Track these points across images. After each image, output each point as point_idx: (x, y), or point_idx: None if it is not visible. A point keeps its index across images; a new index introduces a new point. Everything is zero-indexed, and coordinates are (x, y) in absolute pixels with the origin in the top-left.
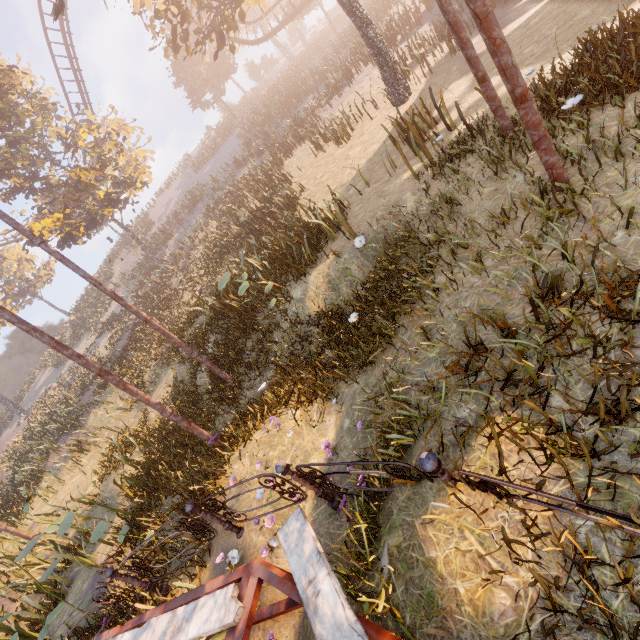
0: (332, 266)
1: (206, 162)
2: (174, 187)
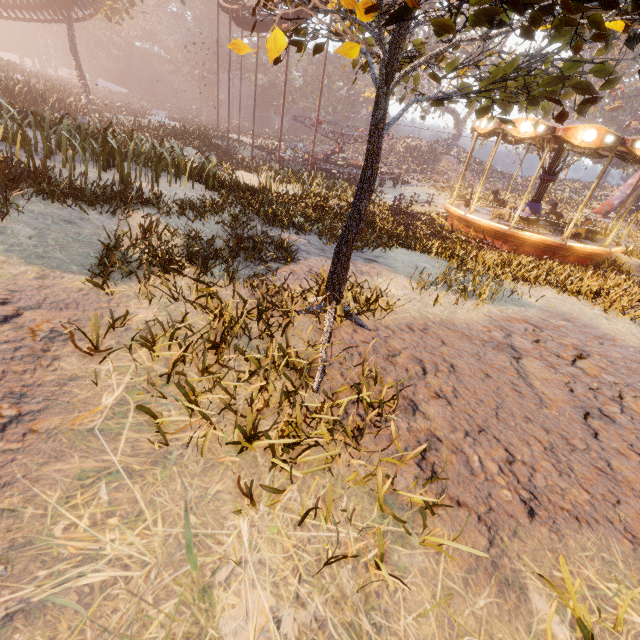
0: None
1: None
2: None
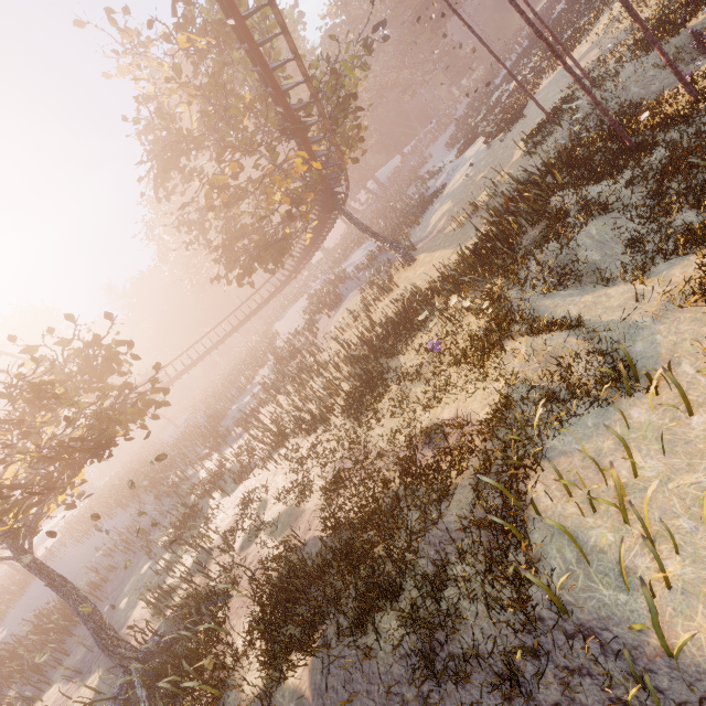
0: None
1: None
2: None
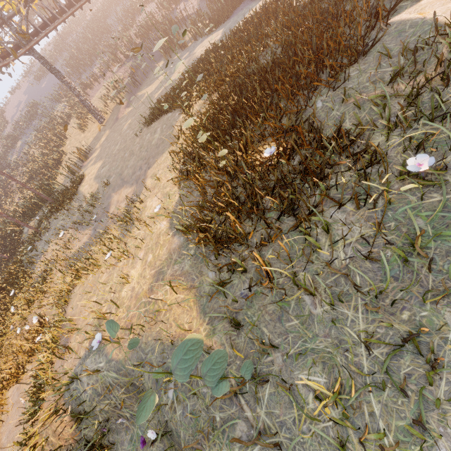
0: (36, 221)
1: (44, 76)
2: (23, 90)
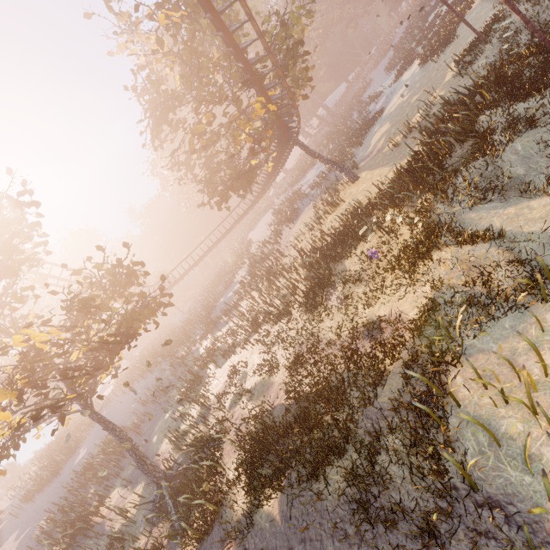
0: None
1: (63, 465)
2: None
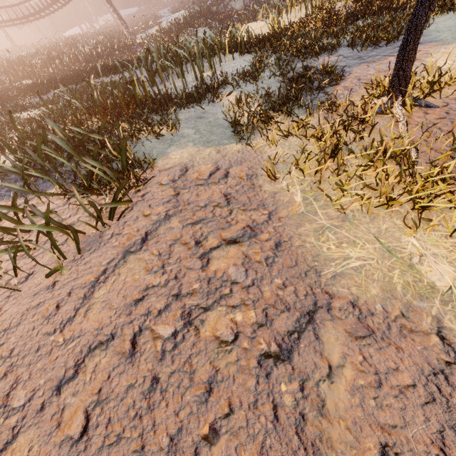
0: None
1: None
2: None
